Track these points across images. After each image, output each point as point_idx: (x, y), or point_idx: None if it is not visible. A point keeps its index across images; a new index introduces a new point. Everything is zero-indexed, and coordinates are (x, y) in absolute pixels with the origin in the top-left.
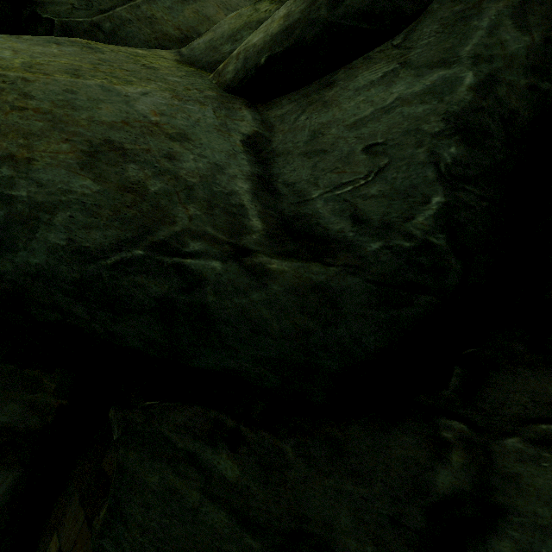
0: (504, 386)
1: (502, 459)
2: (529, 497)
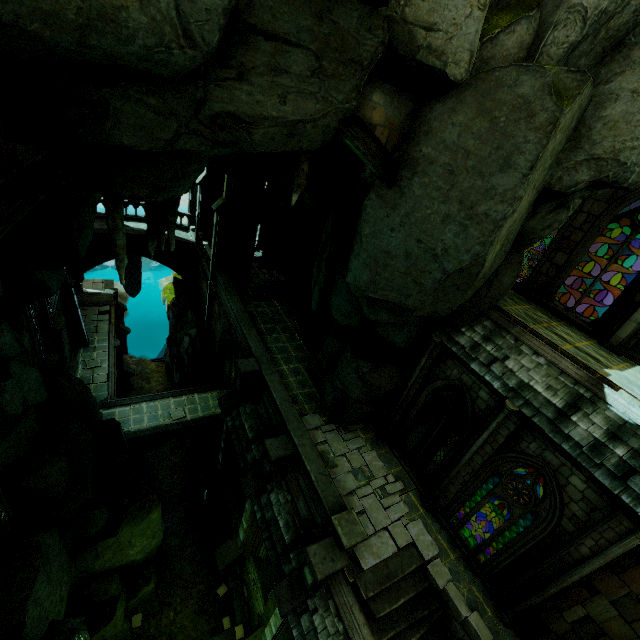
0: (212, 73)
1: (210, 90)
2: (213, 97)
